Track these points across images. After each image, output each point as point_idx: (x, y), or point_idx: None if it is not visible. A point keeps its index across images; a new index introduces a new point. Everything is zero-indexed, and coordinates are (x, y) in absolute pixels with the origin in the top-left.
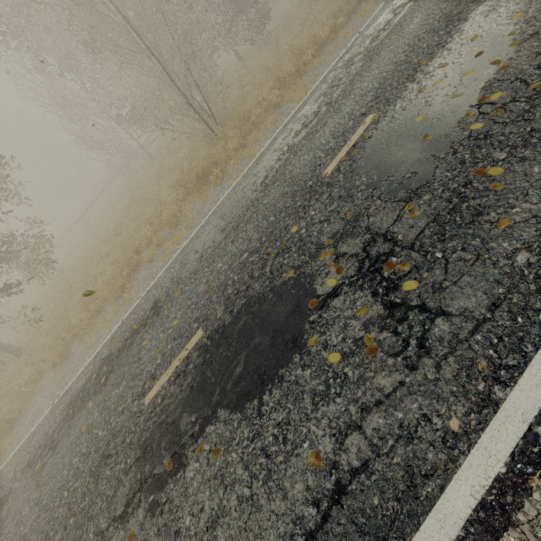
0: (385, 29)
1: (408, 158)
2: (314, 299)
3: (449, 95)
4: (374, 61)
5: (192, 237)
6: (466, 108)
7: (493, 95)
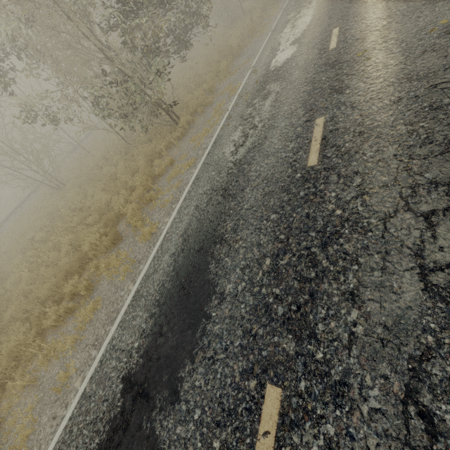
0: None
1: None
2: None
3: None
4: None
5: None
6: None
7: None
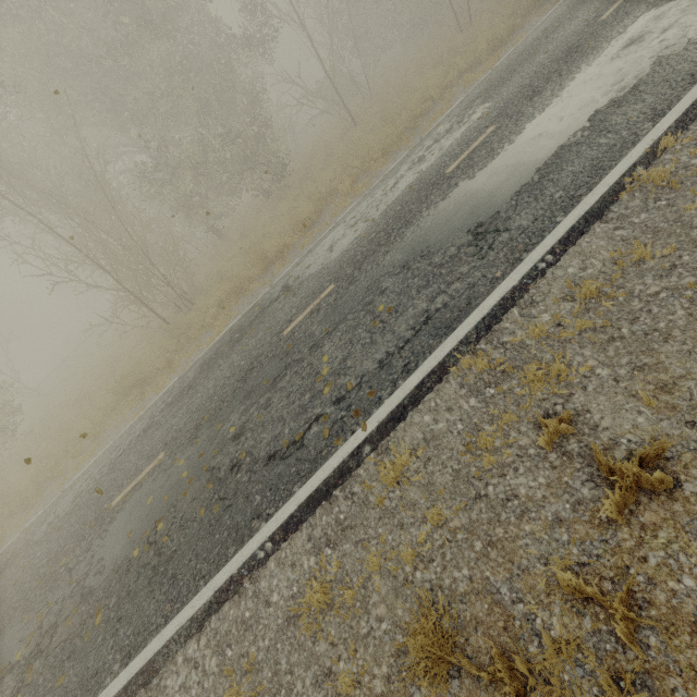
0: (262, 313)
1: (117, 546)
2: (6, 665)
3: (169, 488)
4: (224, 363)
5: (74, 480)
6: (155, 520)
7: (161, 523)
